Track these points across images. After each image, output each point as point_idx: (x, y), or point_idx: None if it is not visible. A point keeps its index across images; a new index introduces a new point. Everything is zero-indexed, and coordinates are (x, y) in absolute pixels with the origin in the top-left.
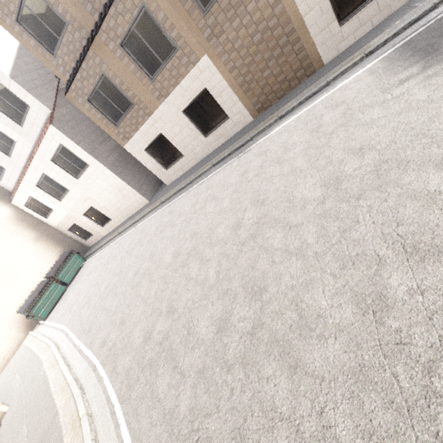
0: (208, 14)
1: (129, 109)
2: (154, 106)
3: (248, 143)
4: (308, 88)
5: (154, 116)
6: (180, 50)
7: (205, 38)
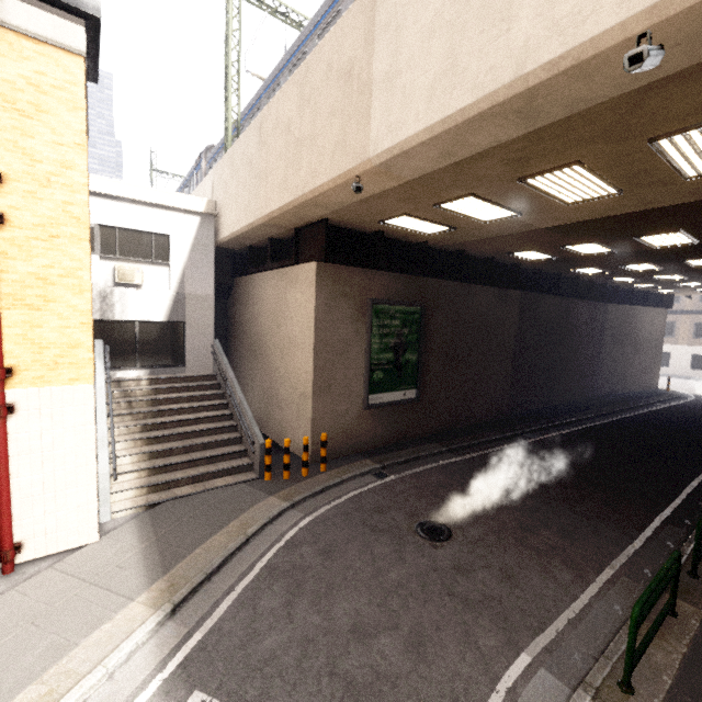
0: None
1: (668, 337)
2: (681, 344)
3: None
4: None
5: (676, 346)
6: None
7: None
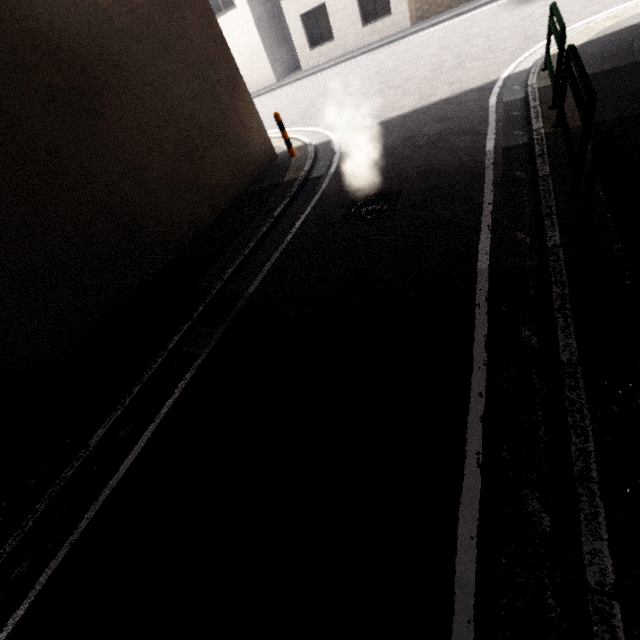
0: None
1: None
2: None
3: (400, 40)
4: (461, 10)
5: None
6: None
7: None
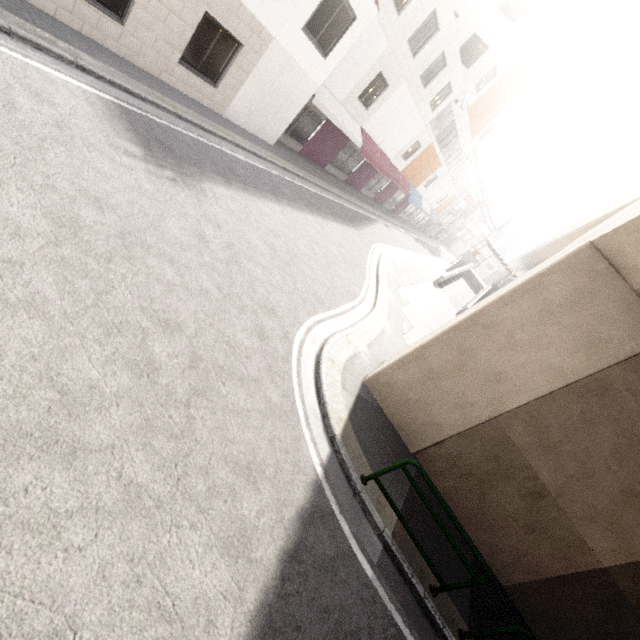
0: None
1: None
2: None
3: None
4: None
5: None
6: None
7: None
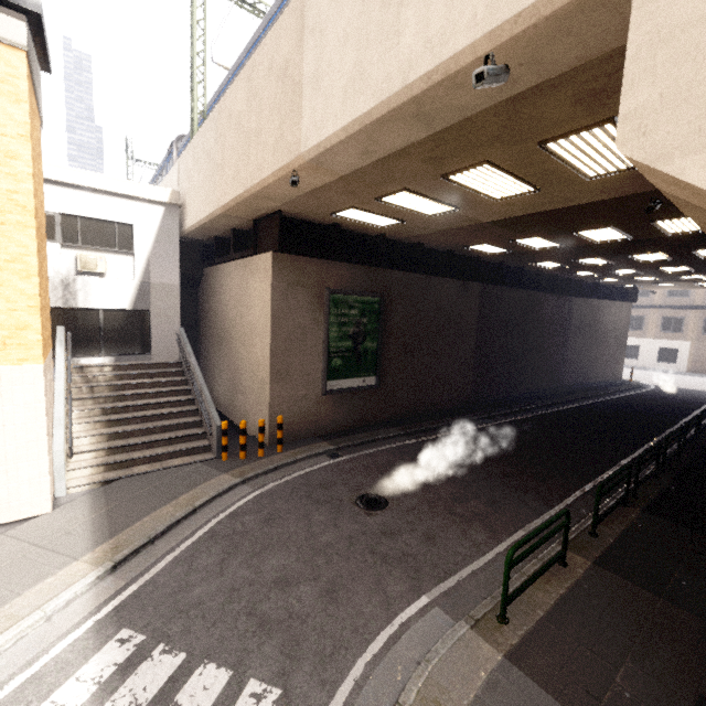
0: (702, 335)
1: (638, 330)
2: (649, 338)
3: (678, 374)
4: None
5: (644, 340)
6: (682, 334)
7: (695, 339)
